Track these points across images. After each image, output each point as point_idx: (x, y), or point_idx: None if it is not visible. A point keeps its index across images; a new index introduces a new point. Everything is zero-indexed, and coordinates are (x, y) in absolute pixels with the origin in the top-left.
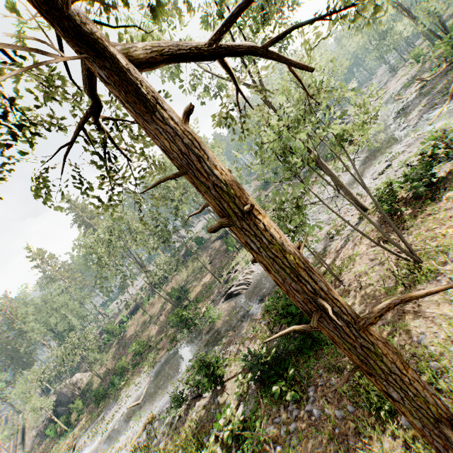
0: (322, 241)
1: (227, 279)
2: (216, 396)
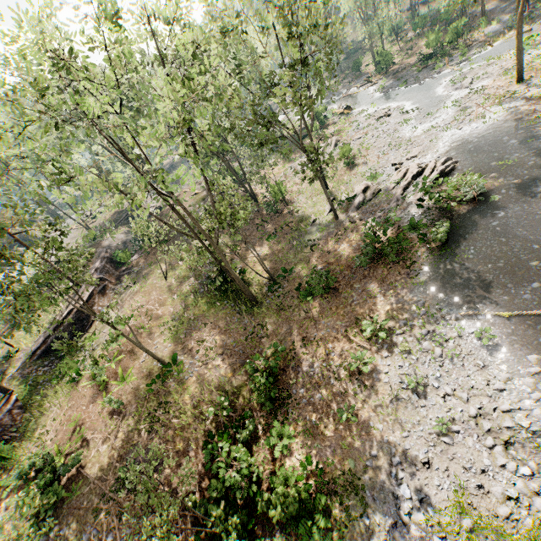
0: (504, 104)
1: (364, 199)
2: None
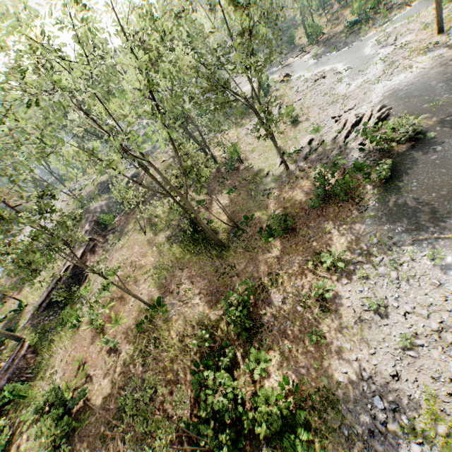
0: (428, 53)
1: (310, 150)
2: None
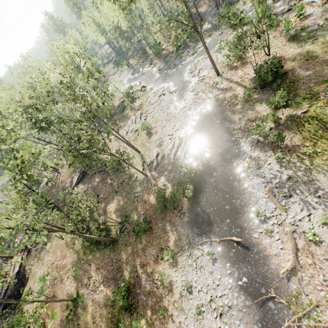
0: (213, 91)
1: (157, 163)
2: (279, 125)
